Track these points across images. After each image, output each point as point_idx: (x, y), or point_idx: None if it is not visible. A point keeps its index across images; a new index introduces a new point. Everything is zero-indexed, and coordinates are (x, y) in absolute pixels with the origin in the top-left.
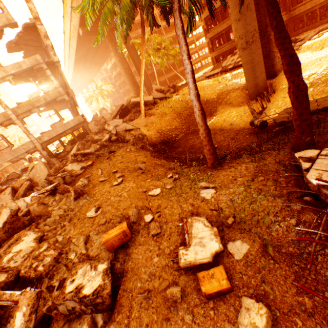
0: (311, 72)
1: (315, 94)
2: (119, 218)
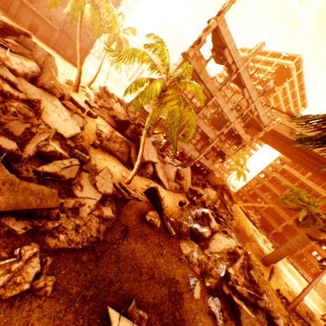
0: (289, 285)
1: (288, 297)
2: (282, 311)
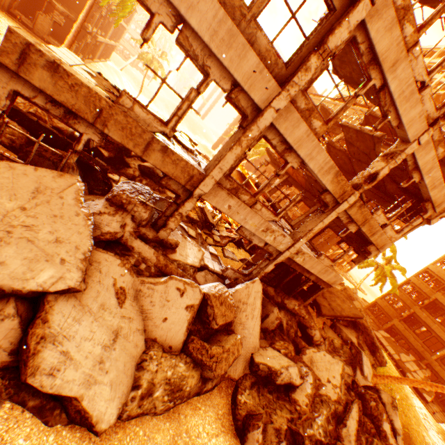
0: None
1: None
2: None
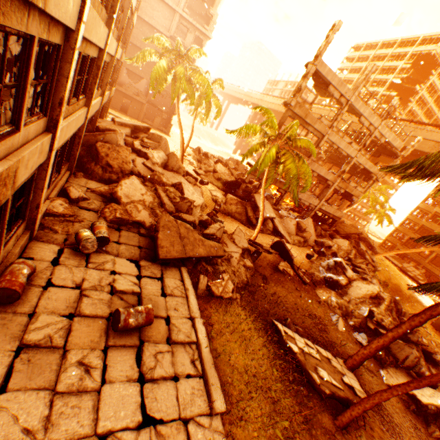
0: None
1: None
2: None
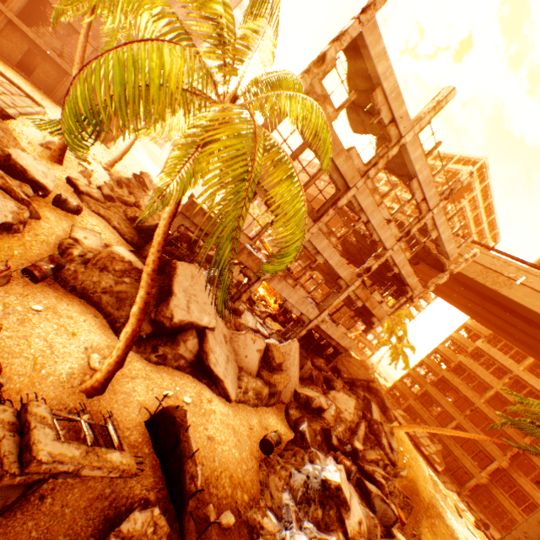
0: None
1: None
2: None
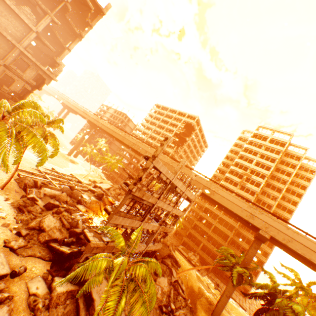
0: None
1: None
2: None
